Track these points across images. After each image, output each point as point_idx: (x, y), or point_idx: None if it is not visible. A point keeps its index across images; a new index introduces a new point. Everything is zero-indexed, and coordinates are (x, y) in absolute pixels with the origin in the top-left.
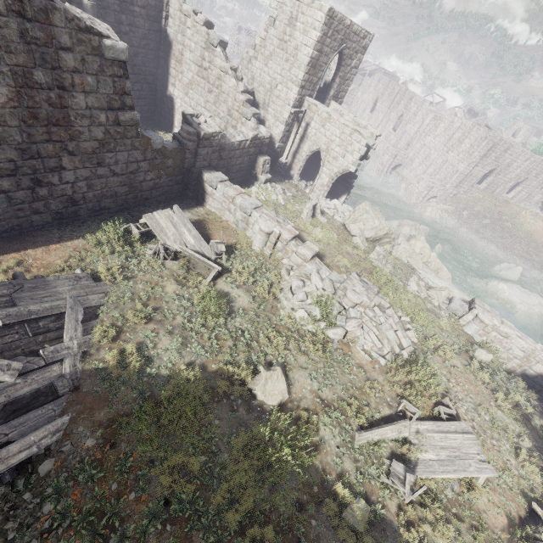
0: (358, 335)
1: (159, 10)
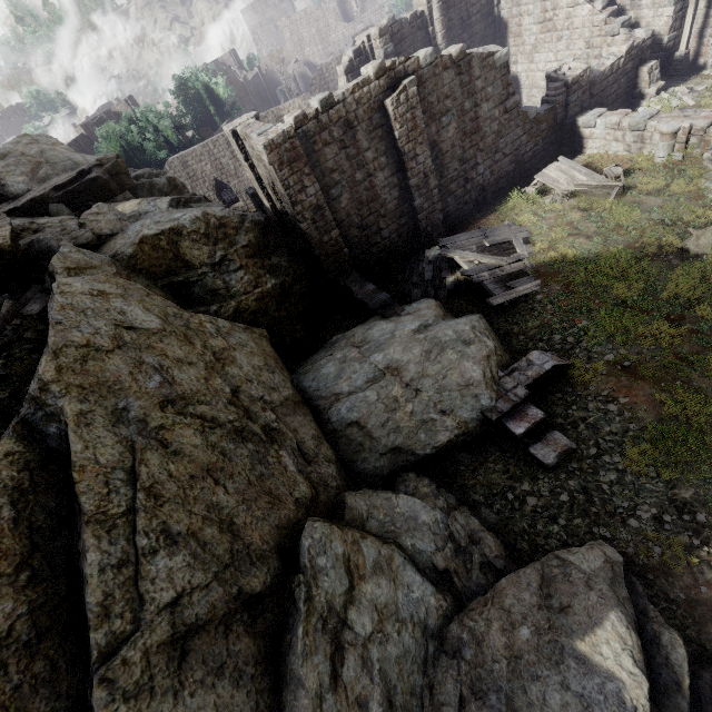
0: None
1: (490, 3)
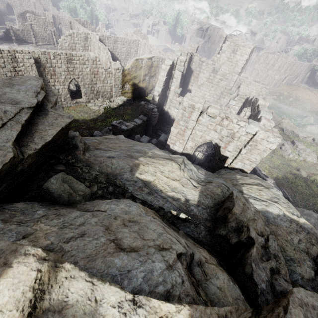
0: (306, 157)
1: (190, 61)
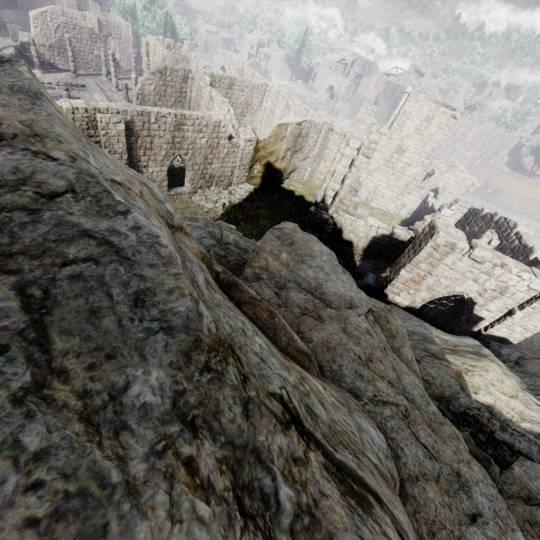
0: None
1: None
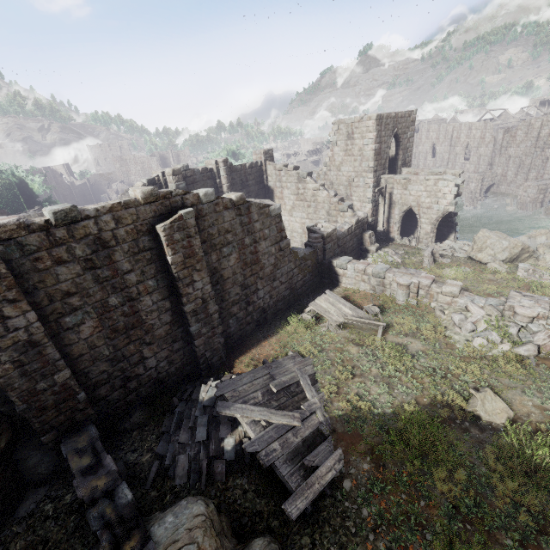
0: None
1: (261, 176)
